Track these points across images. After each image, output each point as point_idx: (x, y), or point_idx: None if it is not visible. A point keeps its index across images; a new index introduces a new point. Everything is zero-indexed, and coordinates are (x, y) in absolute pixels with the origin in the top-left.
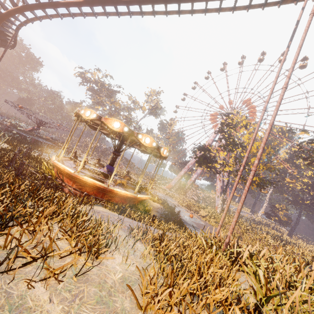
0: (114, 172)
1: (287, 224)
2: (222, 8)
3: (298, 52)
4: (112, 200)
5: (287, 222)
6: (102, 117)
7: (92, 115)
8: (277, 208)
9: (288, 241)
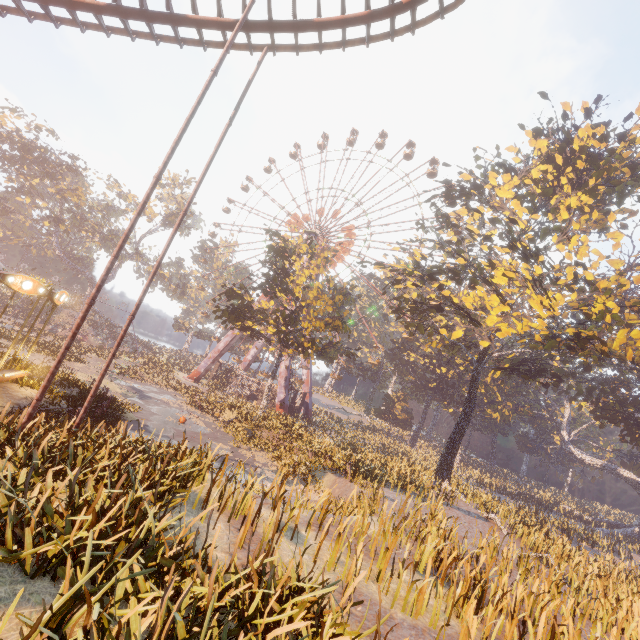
0: None
1: (406, 425)
2: (139, 32)
3: (183, 126)
4: None
5: (407, 421)
6: None
7: None
8: (394, 400)
9: (393, 450)
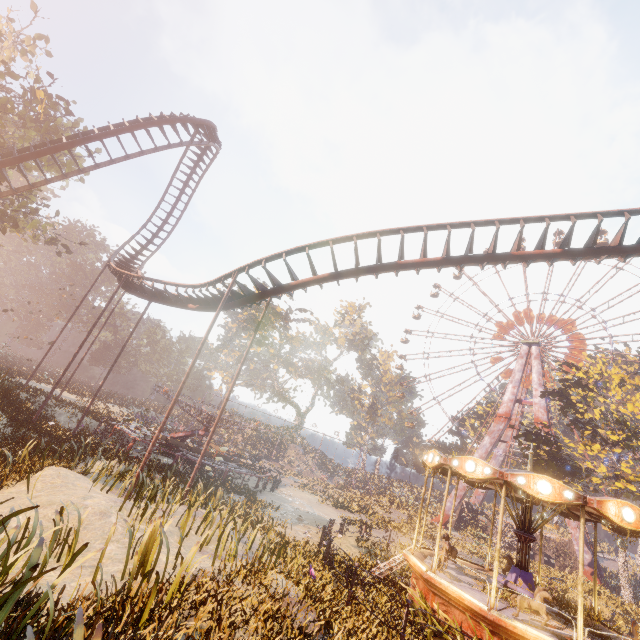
0: None
1: None
2: None
3: None
4: None
5: None
6: (590, 499)
7: (560, 492)
8: None
9: None
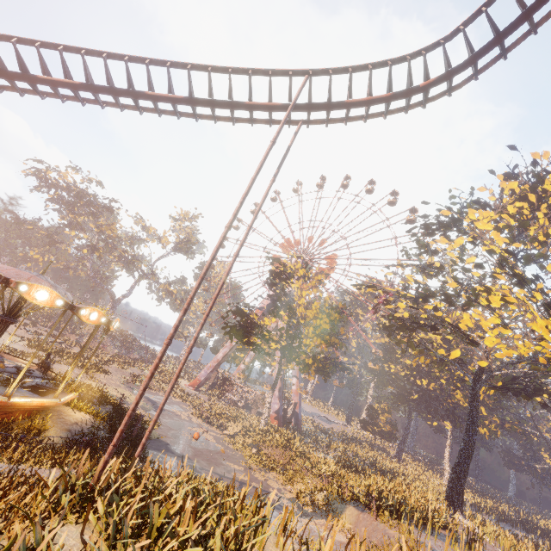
0: None
1: (391, 437)
2: (202, 115)
3: (250, 185)
4: None
5: (392, 433)
6: None
7: None
8: (377, 411)
9: (385, 466)
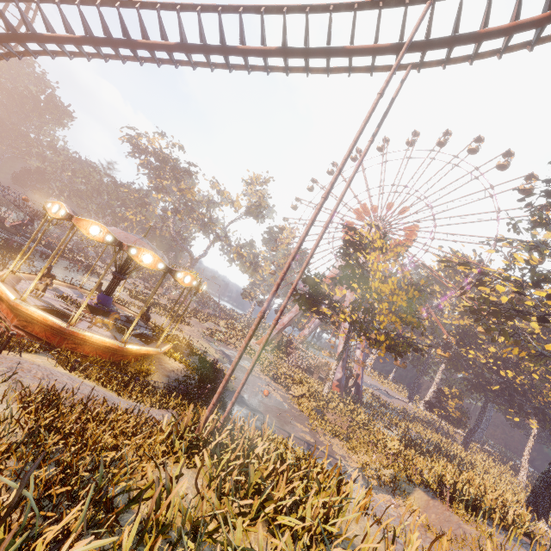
0: (83, 305)
1: (459, 424)
2: (293, 68)
3: (350, 148)
4: (78, 350)
5: (461, 420)
6: (74, 217)
7: (61, 212)
8: (446, 395)
9: (451, 452)
